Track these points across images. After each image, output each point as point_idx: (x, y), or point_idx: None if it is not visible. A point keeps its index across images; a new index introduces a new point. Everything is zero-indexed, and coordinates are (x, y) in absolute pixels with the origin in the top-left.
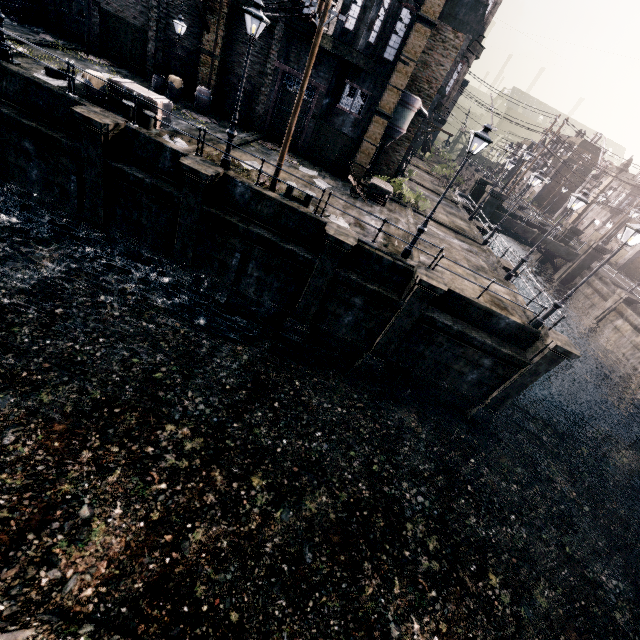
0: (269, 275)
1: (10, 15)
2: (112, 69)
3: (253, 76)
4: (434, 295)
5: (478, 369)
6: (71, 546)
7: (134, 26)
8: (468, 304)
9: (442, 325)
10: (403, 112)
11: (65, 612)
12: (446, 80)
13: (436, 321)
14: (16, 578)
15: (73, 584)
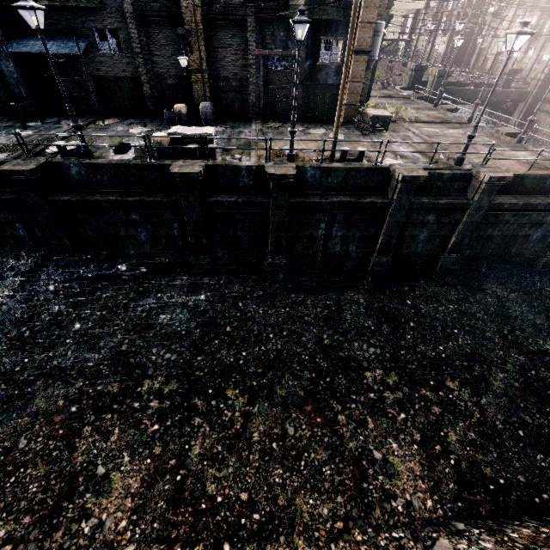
0: (351, 230)
1: (34, 119)
2: (126, 123)
3: (238, 72)
4: (501, 185)
5: (541, 227)
6: (392, 480)
7: (125, 78)
8: (523, 179)
9: (508, 205)
10: (374, 41)
11: (430, 521)
12: None
13: (503, 205)
14: (384, 514)
15: (417, 502)
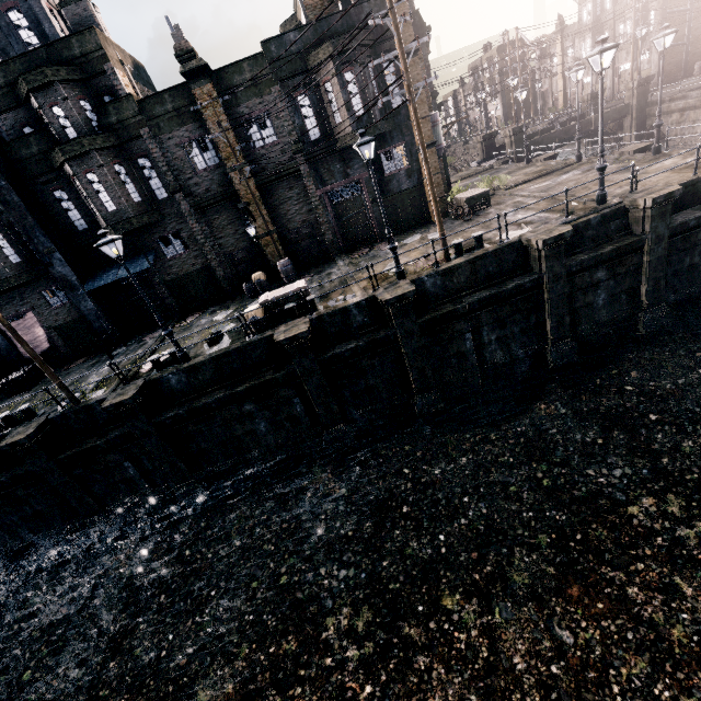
0: (505, 327)
1: (119, 345)
2: (208, 314)
3: (305, 219)
4: (672, 202)
5: None
6: None
7: (196, 271)
8: (695, 185)
9: (695, 221)
10: (434, 132)
11: None
12: (430, 86)
13: (687, 223)
14: None
15: None
